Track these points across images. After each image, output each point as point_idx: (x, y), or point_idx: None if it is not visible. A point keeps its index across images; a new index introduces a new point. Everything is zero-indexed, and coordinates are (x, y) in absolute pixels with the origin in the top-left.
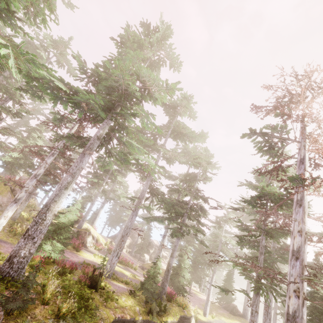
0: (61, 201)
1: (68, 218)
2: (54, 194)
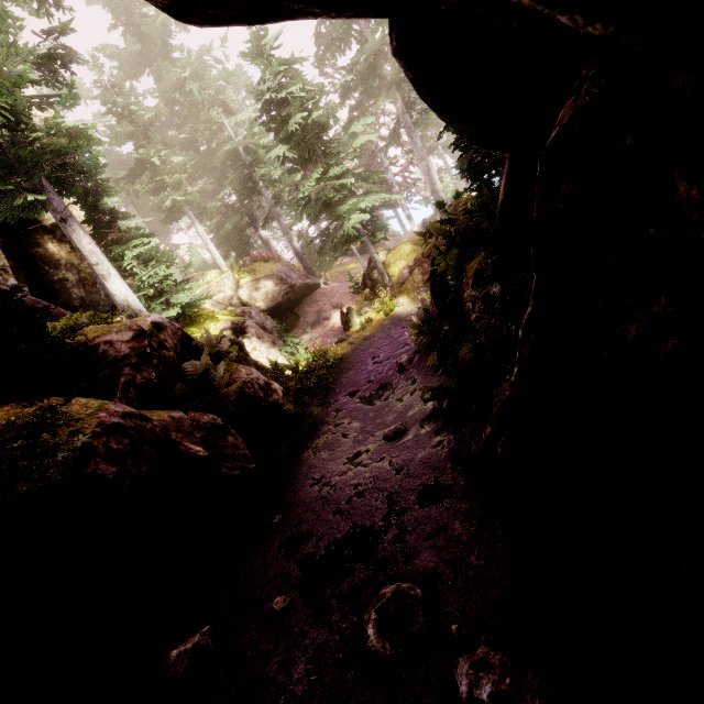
0: (437, 180)
1: (449, 192)
2: (428, 182)
